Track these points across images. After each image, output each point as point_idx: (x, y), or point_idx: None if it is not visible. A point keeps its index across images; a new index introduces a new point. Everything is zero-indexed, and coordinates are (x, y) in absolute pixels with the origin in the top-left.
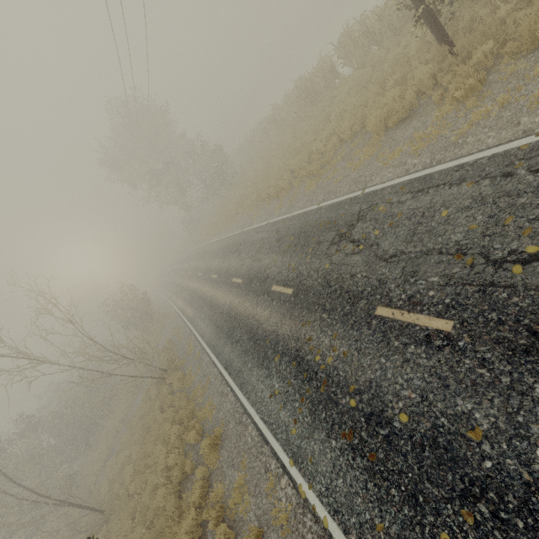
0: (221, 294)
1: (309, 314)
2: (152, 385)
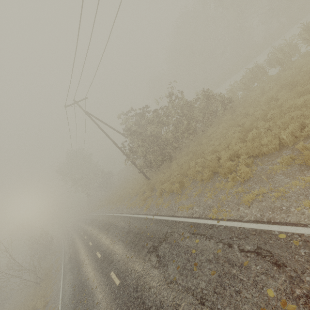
0: (79, 242)
1: (89, 253)
2: (33, 288)
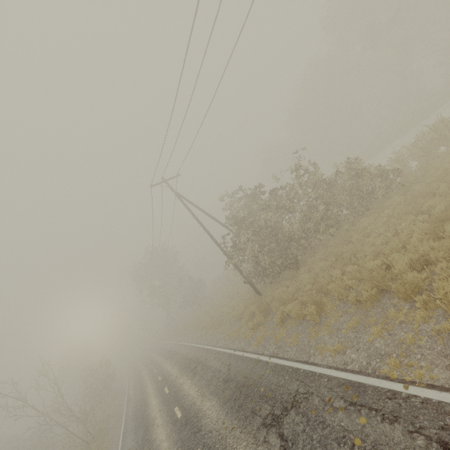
0: (149, 385)
1: (163, 406)
2: (79, 449)
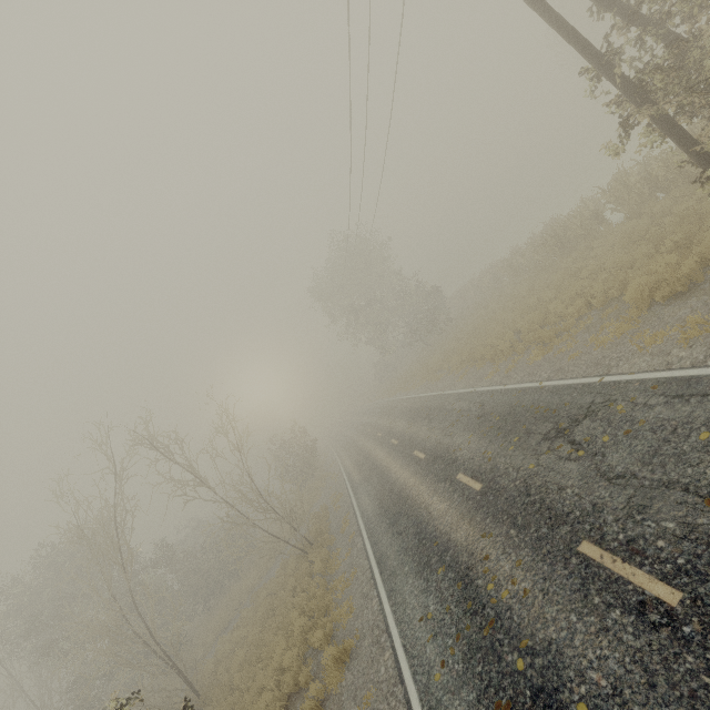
0: (396, 466)
1: (494, 524)
2: (291, 556)
